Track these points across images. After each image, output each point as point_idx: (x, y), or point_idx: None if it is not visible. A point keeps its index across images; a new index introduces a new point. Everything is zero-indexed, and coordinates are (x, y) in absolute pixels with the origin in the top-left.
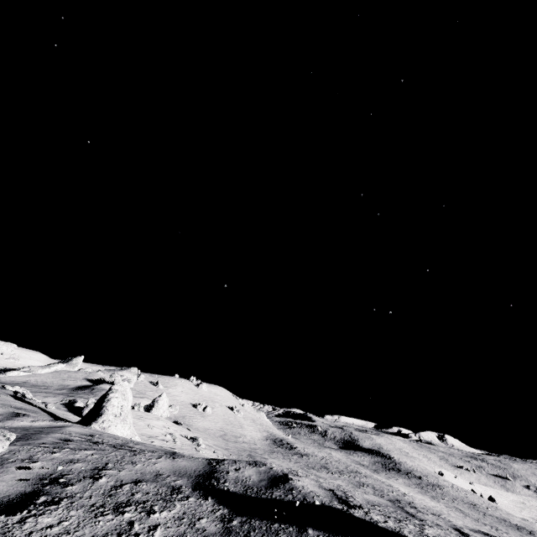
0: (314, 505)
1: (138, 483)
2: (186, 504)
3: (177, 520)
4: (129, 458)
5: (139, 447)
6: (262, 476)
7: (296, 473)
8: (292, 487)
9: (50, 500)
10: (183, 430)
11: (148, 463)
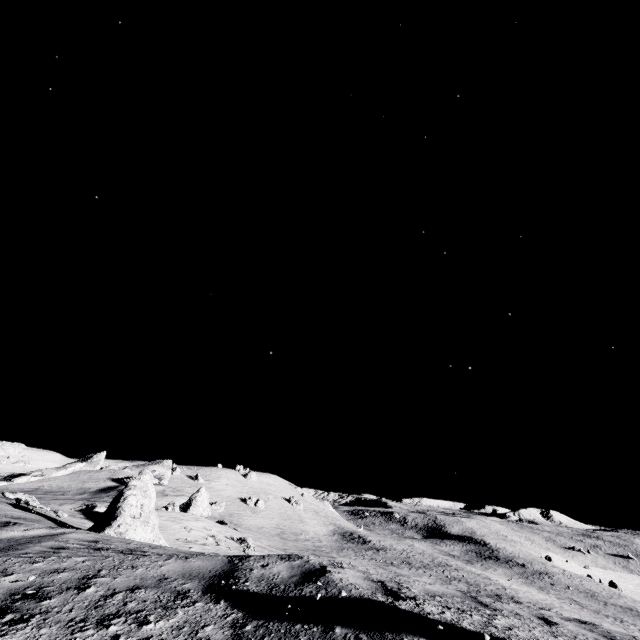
0: (349, 599)
1: (134, 591)
2: (191, 611)
3: (175, 630)
4: (130, 562)
5: (156, 551)
6: (294, 571)
7: (339, 565)
8: (328, 580)
9: (19, 618)
10: (228, 531)
11: (153, 566)
